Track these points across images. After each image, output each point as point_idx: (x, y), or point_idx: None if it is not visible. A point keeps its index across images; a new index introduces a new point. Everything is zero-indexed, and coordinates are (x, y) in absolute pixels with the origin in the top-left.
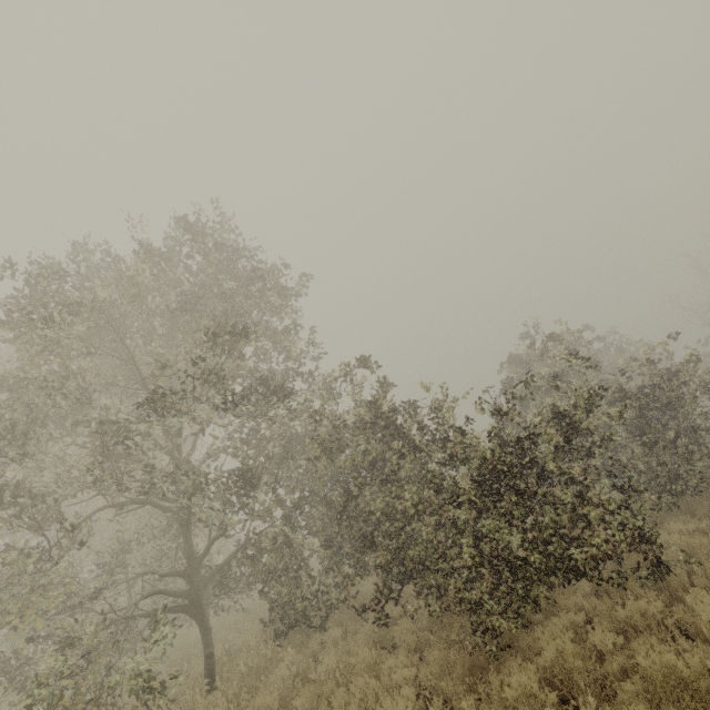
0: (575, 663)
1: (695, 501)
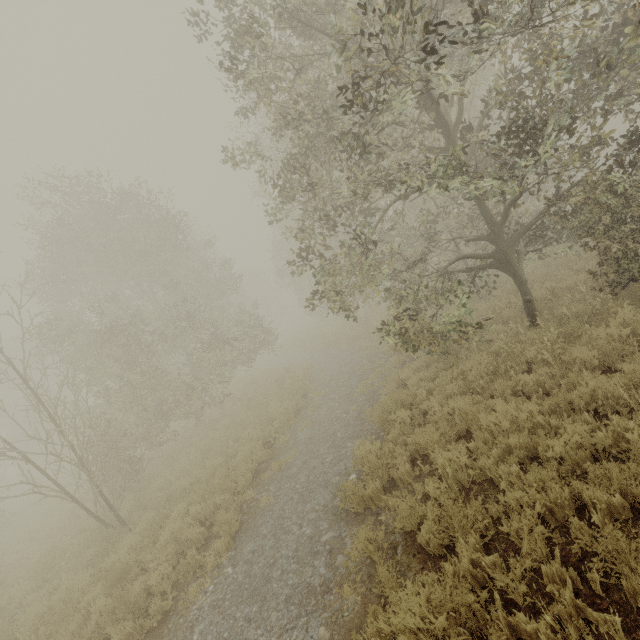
0: None
1: None
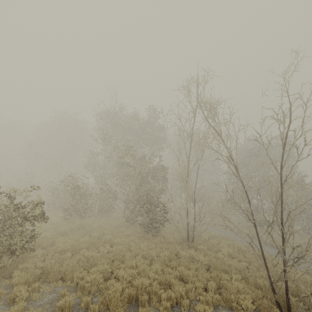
0: None
1: None
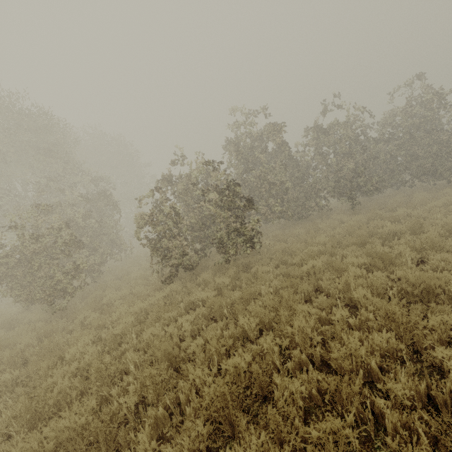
0: (9, 322)
1: (171, 278)
